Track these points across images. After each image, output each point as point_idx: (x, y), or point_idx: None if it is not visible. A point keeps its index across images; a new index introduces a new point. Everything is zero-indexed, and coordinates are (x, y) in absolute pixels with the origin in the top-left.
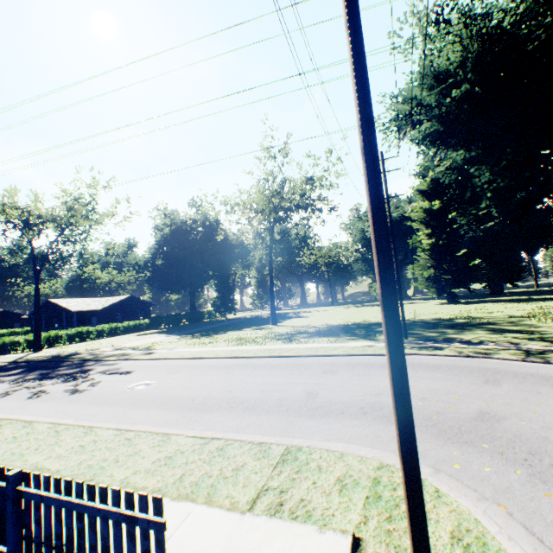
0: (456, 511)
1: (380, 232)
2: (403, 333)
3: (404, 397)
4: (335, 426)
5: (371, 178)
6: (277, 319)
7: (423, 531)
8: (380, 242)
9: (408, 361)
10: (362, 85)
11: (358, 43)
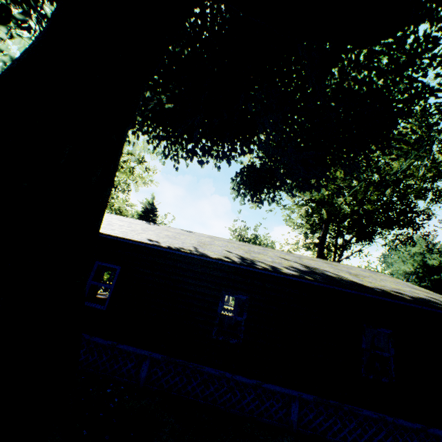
0: None
1: None
2: None
3: None
4: None
5: None
6: None
7: None
8: None
9: None
10: None
11: None
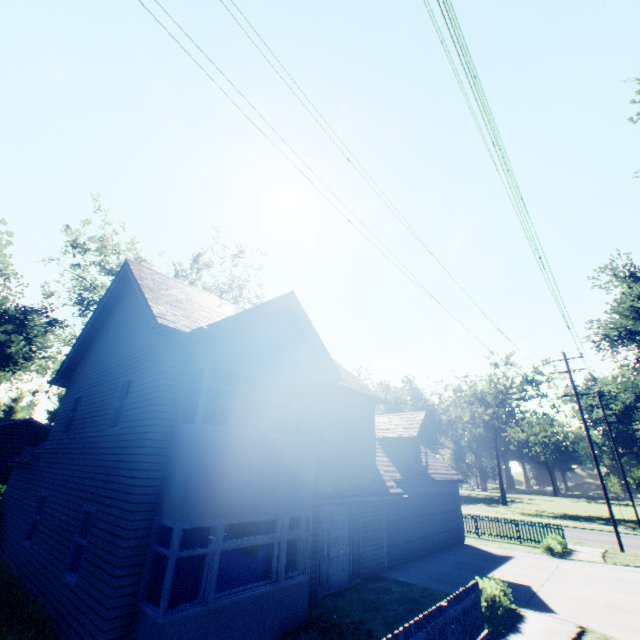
0: (634, 551)
1: (600, 477)
2: (638, 524)
3: (611, 515)
4: (593, 542)
5: (596, 465)
6: (498, 500)
7: (621, 545)
8: (600, 480)
9: (636, 536)
10: (590, 443)
11: (587, 434)
